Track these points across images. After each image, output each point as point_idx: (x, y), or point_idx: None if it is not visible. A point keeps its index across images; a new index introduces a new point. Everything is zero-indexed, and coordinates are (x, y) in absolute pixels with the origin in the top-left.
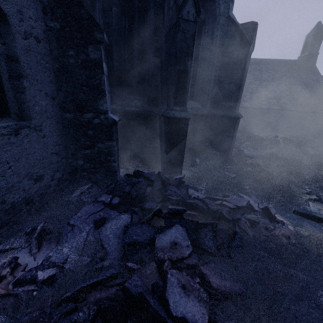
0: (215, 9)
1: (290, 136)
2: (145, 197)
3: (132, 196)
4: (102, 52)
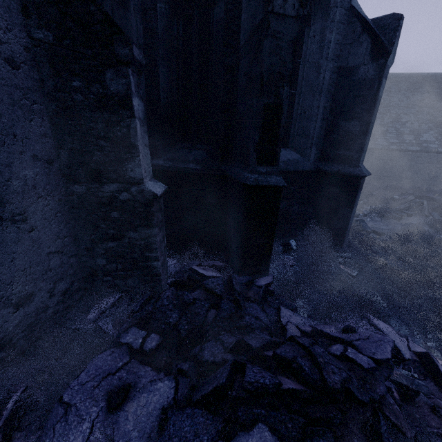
0: None
1: (438, 193)
2: (204, 332)
3: (182, 334)
4: (132, 80)
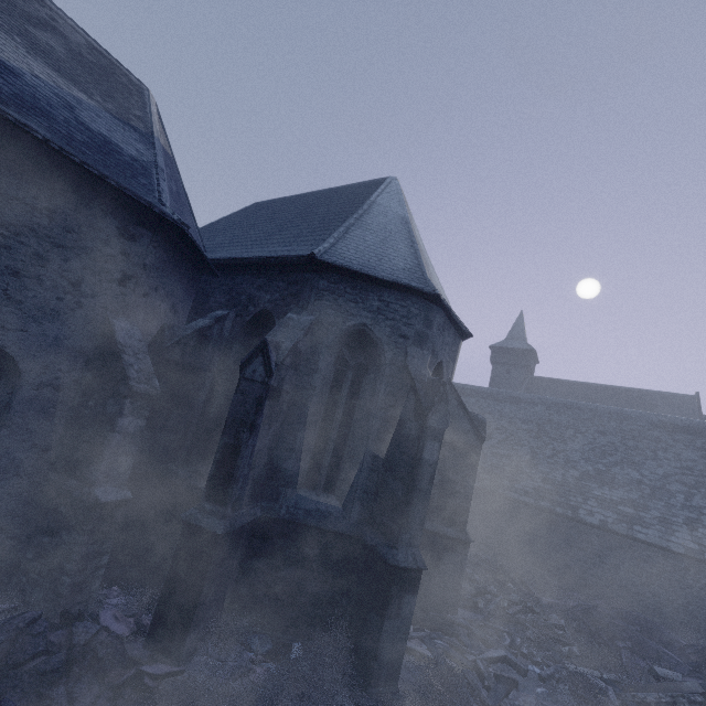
0: (380, 355)
1: None
2: (5, 674)
3: None
4: (129, 406)
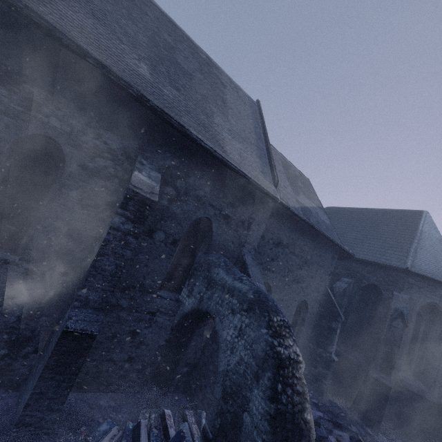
0: None
1: None
2: (336, 416)
3: (329, 409)
4: (339, 325)
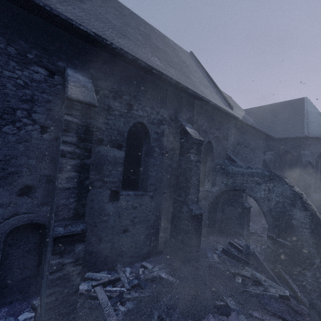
0: None
1: None
2: None
3: None
4: None
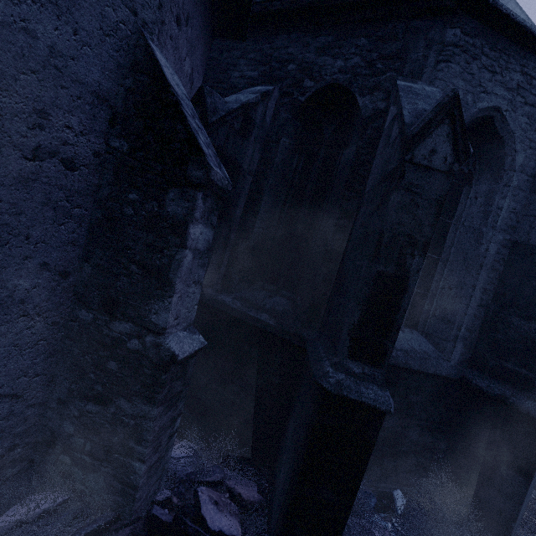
0: (502, 158)
1: None
2: None
3: None
4: (200, 204)
